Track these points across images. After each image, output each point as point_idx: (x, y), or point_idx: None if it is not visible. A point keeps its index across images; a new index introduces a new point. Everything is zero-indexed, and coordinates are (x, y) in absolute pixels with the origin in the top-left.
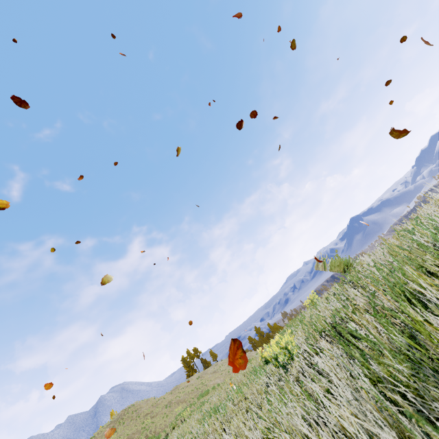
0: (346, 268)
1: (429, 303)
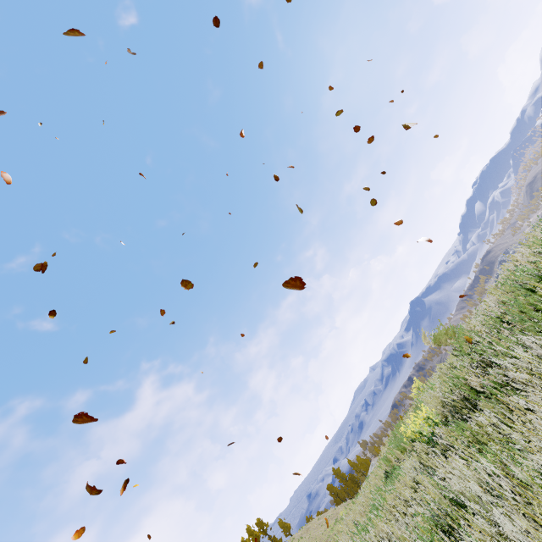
0: (455, 332)
1: (540, 306)
